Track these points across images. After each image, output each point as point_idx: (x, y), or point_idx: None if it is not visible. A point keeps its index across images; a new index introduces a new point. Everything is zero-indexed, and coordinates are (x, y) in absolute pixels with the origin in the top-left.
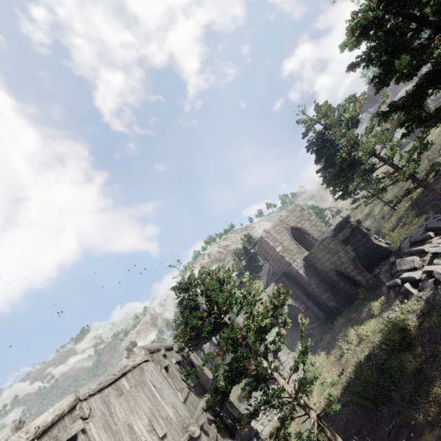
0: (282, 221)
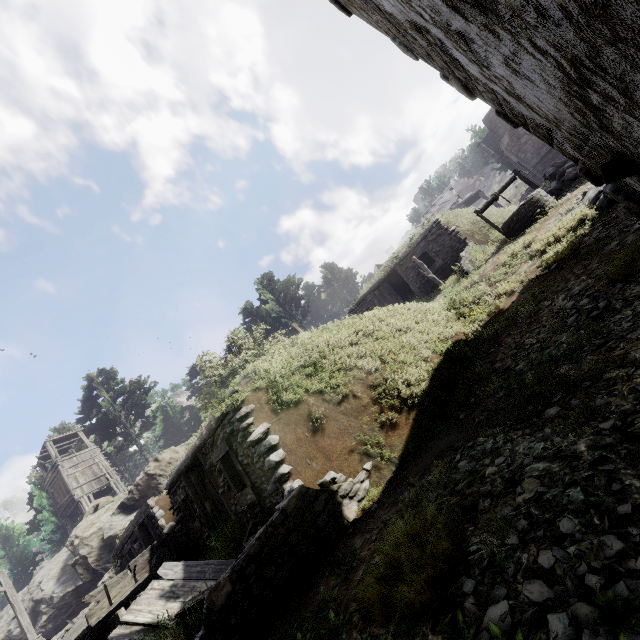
0: None
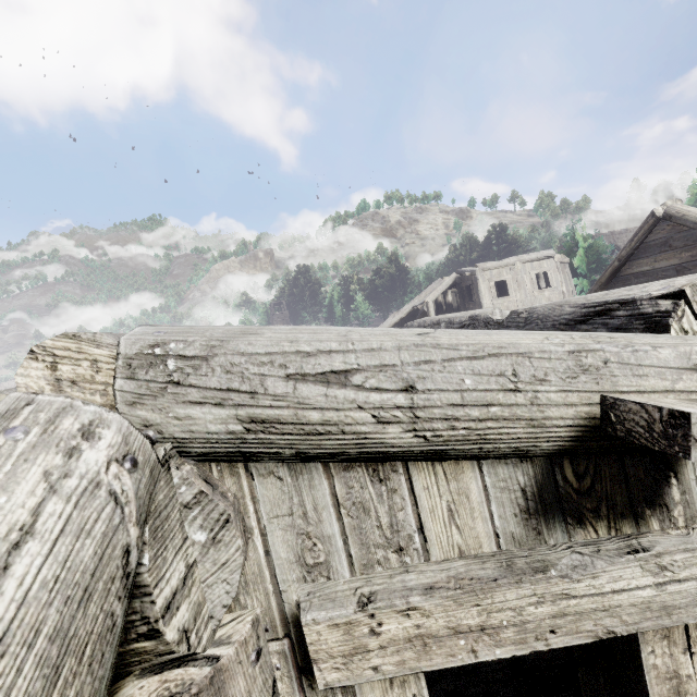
0: (613, 235)
